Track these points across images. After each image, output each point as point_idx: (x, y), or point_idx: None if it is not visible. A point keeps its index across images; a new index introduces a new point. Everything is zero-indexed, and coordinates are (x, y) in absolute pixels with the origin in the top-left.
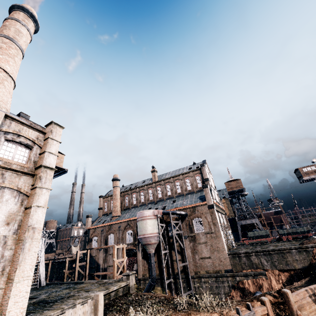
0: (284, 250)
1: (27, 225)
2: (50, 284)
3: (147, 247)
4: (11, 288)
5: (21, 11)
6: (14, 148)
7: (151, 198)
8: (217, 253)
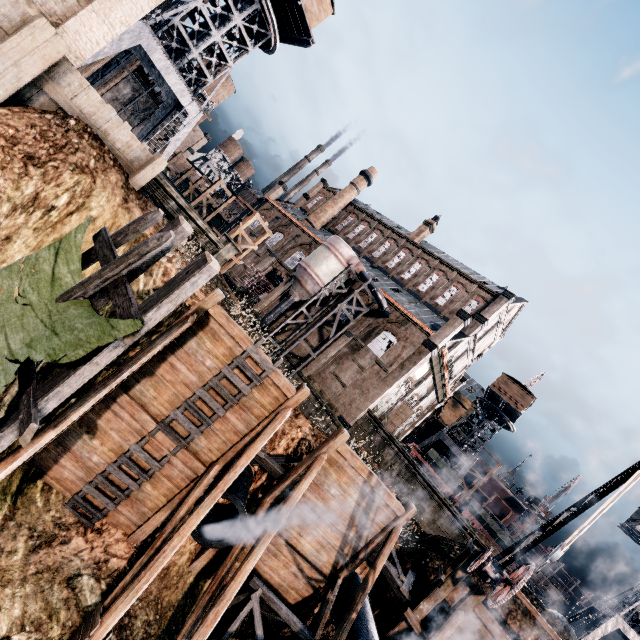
0: (438, 495)
1: None
2: (164, 174)
3: (295, 285)
4: (84, 8)
5: None
6: None
7: (377, 255)
8: (358, 393)
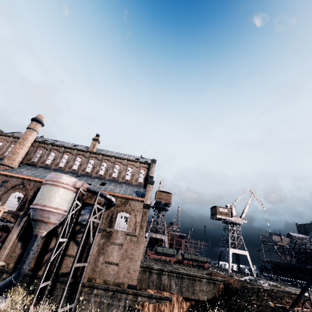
0: (197, 277)
1: None
2: None
3: (38, 225)
4: None
5: None
6: None
7: (76, 167)
8: (128, 261)
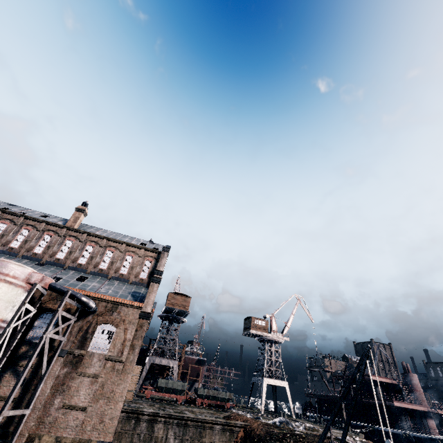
0: (207, 422)
1: None
2: None
3: None
4: None
5: None
6: None
7: (40, 250)
8: (104, 403)
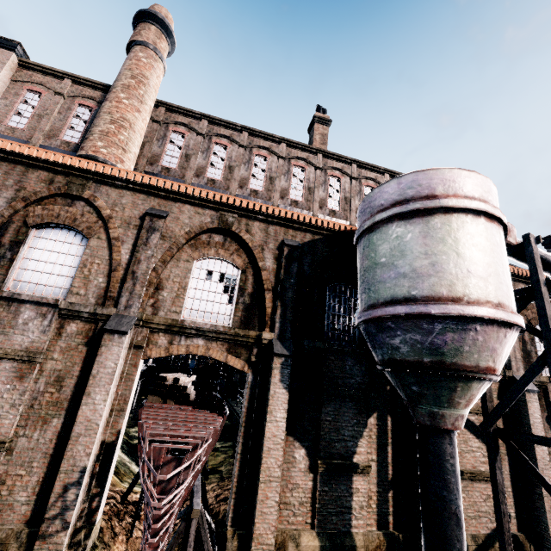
0: None
1: None
2: None
3: (468, 392)
4: None
5: None
6: None
7: (298, 196)
8: None
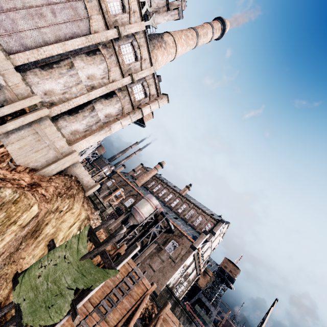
0: None
1: (110, 125)
2: None
3: (131, 217)
4: (82, 139)
5: (221, 24)
6: (140, 90)
7: (166, 200)
8: (161, 275)
